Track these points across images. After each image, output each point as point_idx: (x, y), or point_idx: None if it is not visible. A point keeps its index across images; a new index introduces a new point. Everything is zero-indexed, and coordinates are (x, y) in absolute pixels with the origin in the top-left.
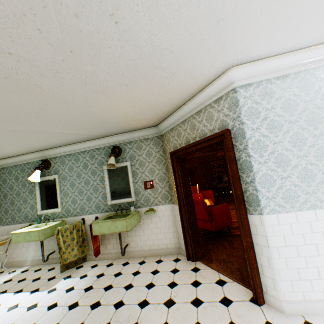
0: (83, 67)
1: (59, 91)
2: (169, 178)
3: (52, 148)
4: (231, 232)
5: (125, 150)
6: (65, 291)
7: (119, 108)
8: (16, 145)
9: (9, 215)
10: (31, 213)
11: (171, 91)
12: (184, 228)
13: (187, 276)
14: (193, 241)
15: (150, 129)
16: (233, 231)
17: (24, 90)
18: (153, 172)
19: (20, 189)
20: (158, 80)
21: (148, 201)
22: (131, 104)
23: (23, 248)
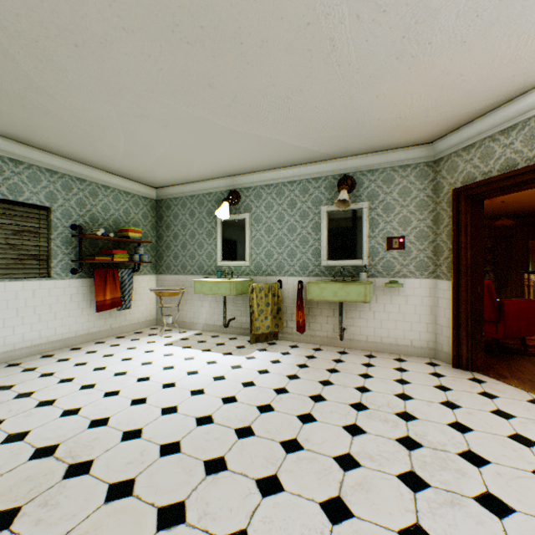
0: (429, 0)
1: (351, 55)
2: (436, 237)
3: (245, 174)
4: (526, 350)
5: (362, 183)
6: (270, 362)
7: (405, 97)
8: (211, 161)
9: (179, 262)
10: (206, 263)
11: (528, 59)
12: (456, 317)
13: (463, 384)
14: (471, 340)
15: (416, 150)
16: (531, 350)
17: (308, 52)
18: (407, 224)
19: (195, 229)
20: (528, 30)
21: (390, 269)
22: (433, 87)
23: (193, 307)
